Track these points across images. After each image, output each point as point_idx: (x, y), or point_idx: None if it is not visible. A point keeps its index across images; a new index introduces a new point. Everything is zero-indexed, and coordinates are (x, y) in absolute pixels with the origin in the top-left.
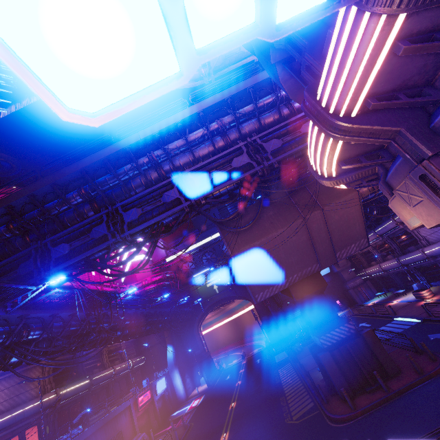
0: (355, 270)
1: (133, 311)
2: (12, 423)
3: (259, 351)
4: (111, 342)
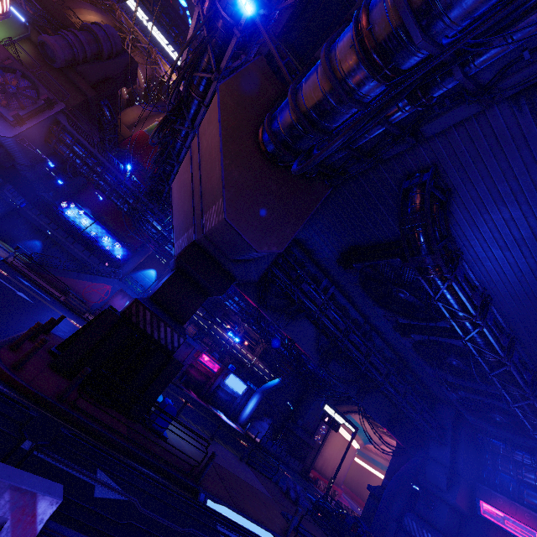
0: None
1: None
2: None
3: None
4: None
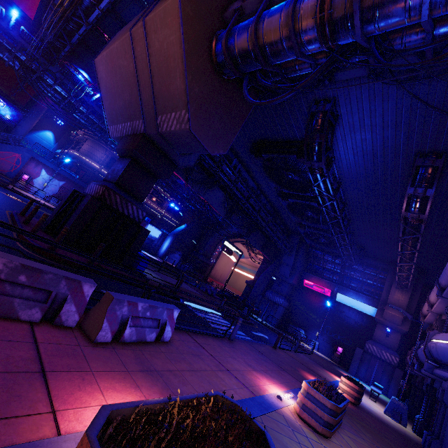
0: None
1: None
2: (76, 158)
3: None
4: (107, 143)
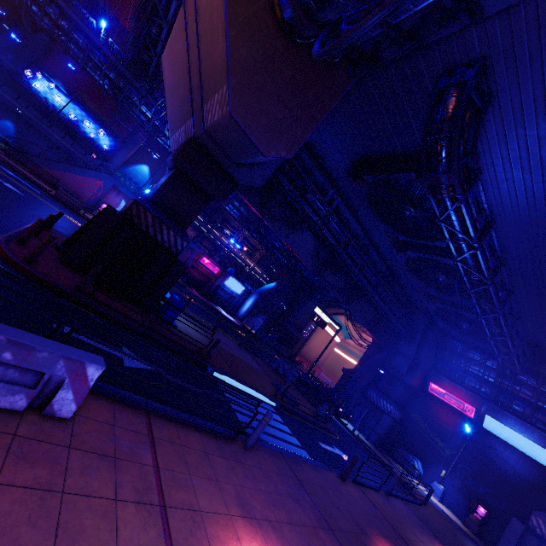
0: None
1: None
2: None
3: None
4: None
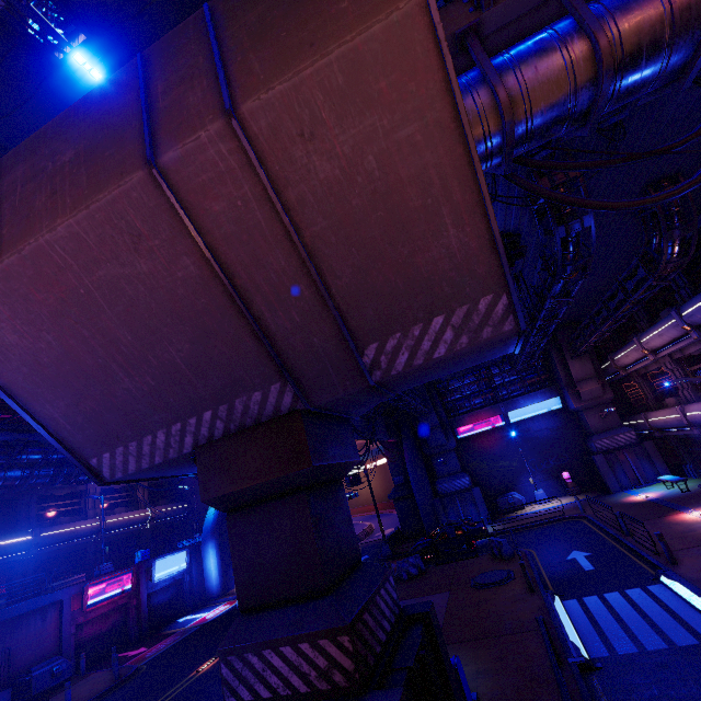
0: (627, 411)
1: (4, 436)
2: None
3: (386, 536)
4: None
